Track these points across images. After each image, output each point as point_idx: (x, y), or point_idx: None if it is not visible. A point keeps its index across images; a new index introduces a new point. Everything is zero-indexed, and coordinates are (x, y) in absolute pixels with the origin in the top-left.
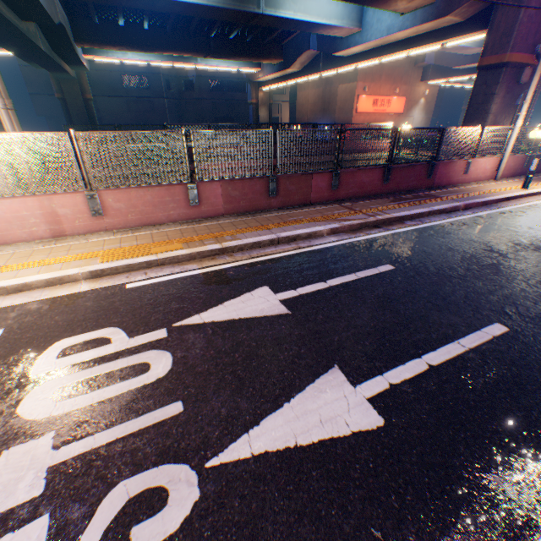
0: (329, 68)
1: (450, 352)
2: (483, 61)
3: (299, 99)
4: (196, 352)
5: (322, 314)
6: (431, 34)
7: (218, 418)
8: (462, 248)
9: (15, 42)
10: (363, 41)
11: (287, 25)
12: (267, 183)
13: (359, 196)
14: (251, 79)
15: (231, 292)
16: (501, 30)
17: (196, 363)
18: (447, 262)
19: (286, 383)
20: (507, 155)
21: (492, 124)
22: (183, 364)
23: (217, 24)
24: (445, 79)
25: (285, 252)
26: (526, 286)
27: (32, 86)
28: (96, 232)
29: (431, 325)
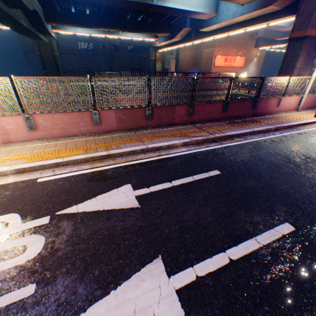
0: (197, 38)
1: (248, 248)
2: (292, 34)
3: (180, 57)
4: (63, 237)
5: (162, 208)
6: (260, 17)
7: (57, 302)
8: (270, 159)
9: (7, 21)
10: (217, 22)
11: (171, 12)
12: (145, 111)
13: (207, 120)
14: (152, 45)
15: (104, 187)
16: (305, 15)
17: (60, 247)
18: (257, 170)
19: (118, 270)
20: (306, 95)
21: (297, 75)
22: (50, 248)
23: (130, 11)
24: (269, 46)
25: (150, 158)
26: (311, 192)
27: (25, 48)
28: (32, 140)
29: (238, 222)
